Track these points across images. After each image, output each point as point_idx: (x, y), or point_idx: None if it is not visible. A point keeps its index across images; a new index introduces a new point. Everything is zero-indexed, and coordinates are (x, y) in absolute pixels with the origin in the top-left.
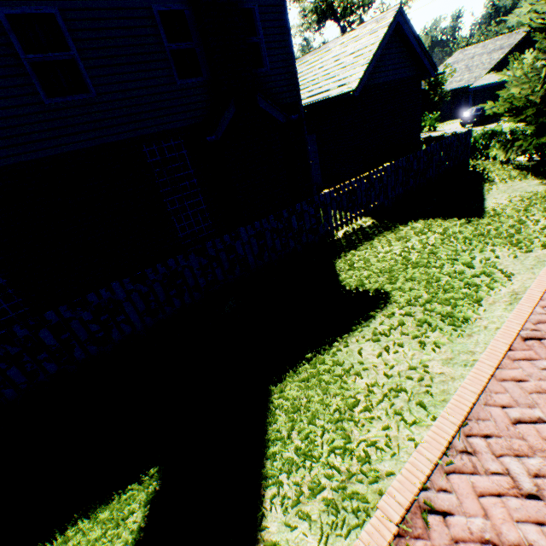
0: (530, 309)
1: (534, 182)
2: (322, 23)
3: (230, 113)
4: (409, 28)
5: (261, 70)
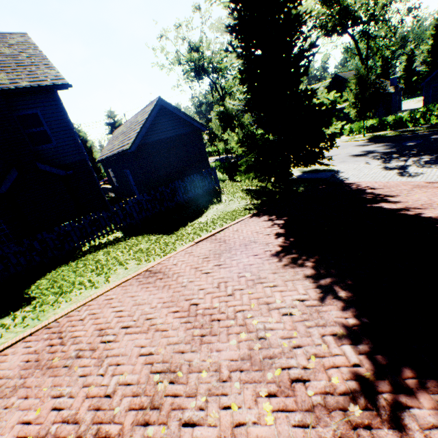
0: (75, 307)
1: (245, 201)
2: (198, 78)
3: (14, 176)
4: (173, 107)
5: (49, 145)
